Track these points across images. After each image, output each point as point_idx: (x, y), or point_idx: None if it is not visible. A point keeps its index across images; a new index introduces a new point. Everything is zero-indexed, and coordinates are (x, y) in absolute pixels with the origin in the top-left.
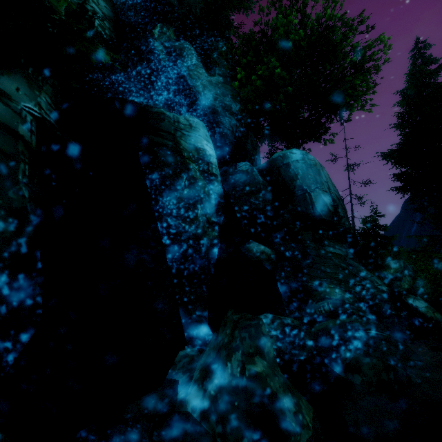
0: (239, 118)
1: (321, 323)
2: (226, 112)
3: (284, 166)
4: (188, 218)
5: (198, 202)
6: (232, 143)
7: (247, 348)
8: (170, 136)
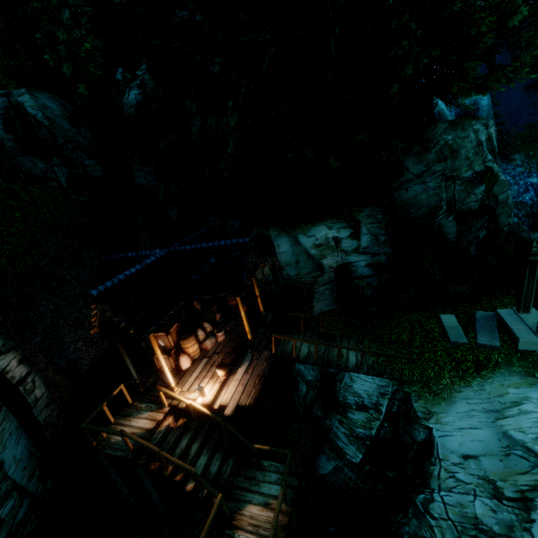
0: None
1: (513, 200)
2: None
3: (475, 111)
4: None
5: None
6: None
7: (525, 208)
8: None
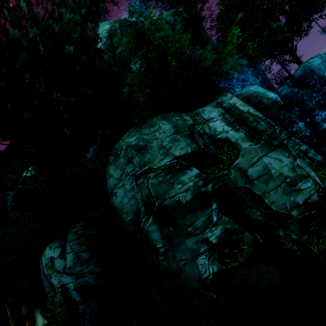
0: (250, 65)
1: None
2: (245, 69)
3: (310, 73)
4: (297, 131)
5: (296, 121)
6: (259, 82)
7: None
8: (260, 103)
